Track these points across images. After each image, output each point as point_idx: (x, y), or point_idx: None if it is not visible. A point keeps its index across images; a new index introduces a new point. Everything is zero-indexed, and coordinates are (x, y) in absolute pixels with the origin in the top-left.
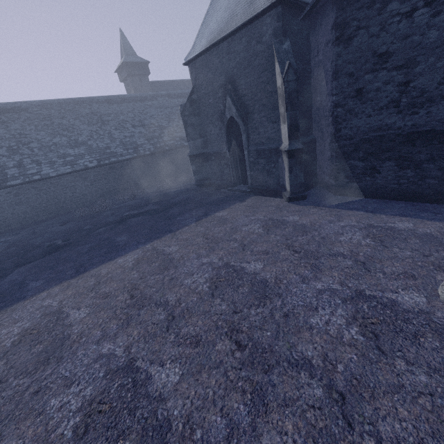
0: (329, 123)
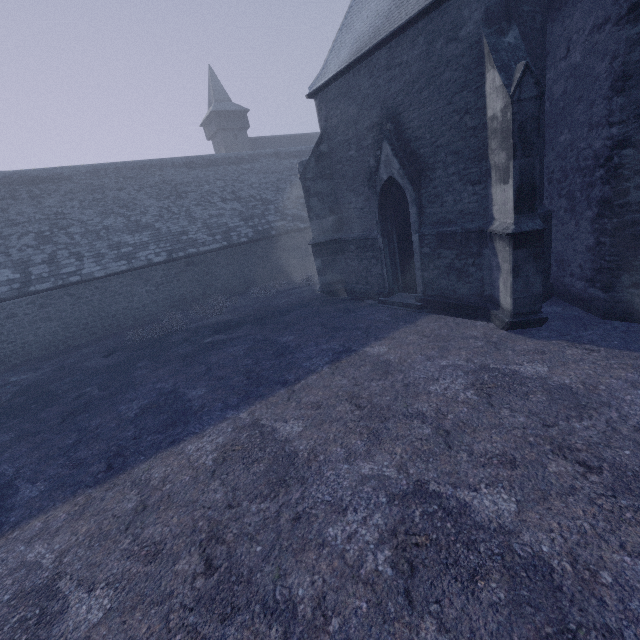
0: (594, 181)
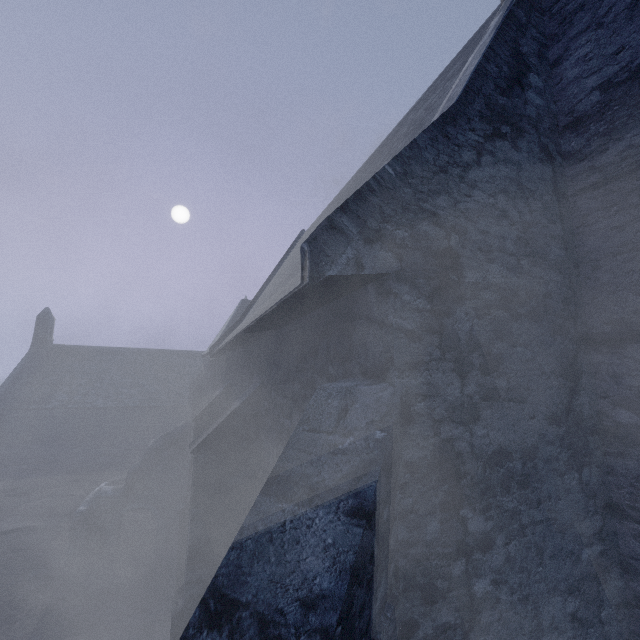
0: None
